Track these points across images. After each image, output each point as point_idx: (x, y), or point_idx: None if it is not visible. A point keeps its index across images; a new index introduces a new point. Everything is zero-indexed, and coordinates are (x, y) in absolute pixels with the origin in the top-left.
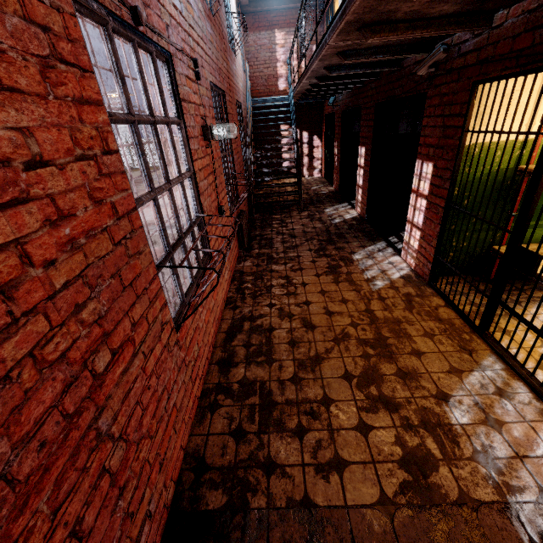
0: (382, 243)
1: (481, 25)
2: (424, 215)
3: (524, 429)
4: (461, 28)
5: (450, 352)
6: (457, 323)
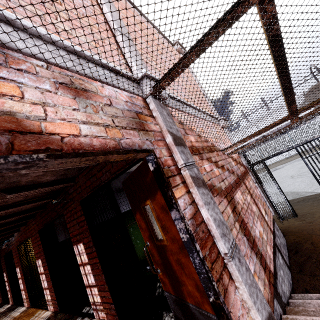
0: (18, 307)
1: (11, 236)
2: (22, 284)
3: (37, 319)
4: (6, 239)
5: (26, 319)
6: (34, 310)
